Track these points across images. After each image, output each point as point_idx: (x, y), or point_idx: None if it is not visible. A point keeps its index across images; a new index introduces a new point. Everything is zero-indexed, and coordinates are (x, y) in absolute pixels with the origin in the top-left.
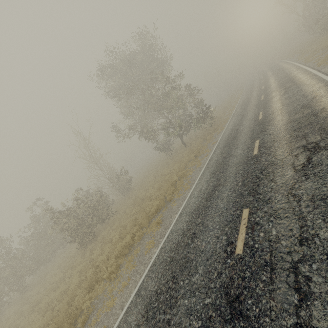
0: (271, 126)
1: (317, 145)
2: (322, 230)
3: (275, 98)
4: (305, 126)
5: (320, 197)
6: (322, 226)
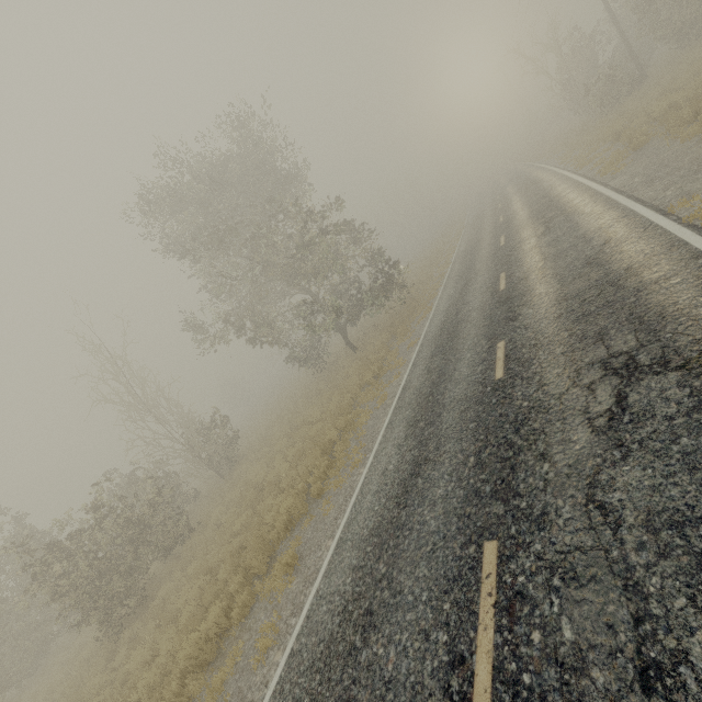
0: (527, 307)
1: (633, 361)
2: (694, 637)
3: (528, 243)
4: (599, 311)
5: (668, 518)
6: (693, 623)
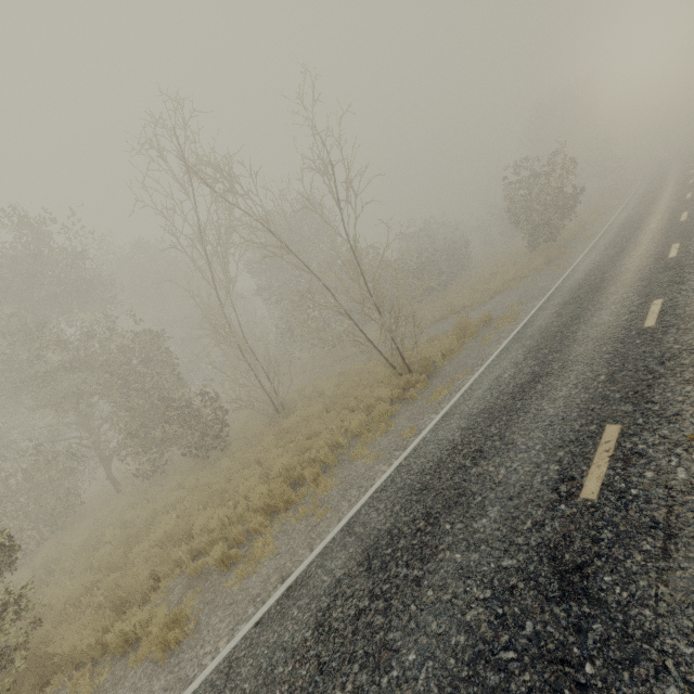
0: None
1: None
2: None
3: None
4: None
5: None
6: None
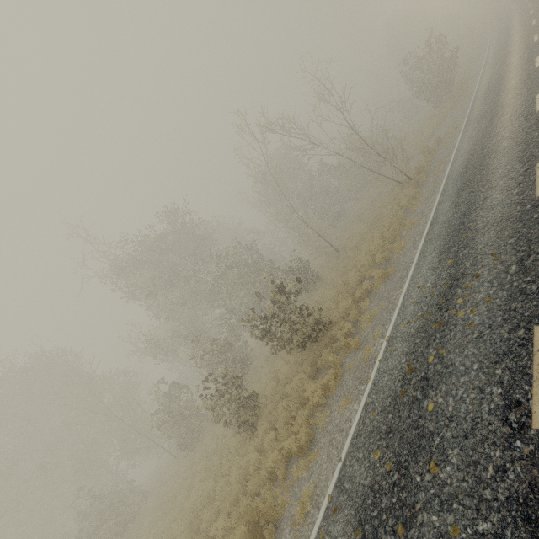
0: None
1: None
2: None
3: None
4: None
5: None
6: None
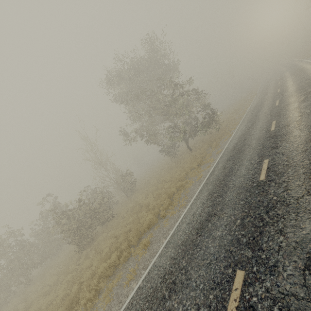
0: (285, 142)
1: None
2: None
3: (293, 105)
4: None
5: None
6: None
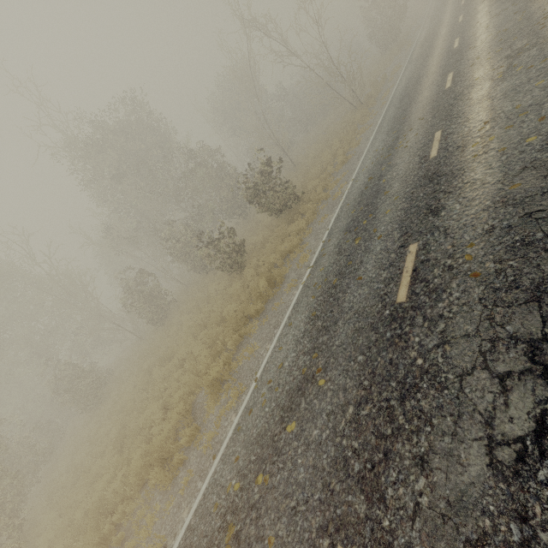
0: None
1: None
2: None
3: None
4: None
5: None
6: None
